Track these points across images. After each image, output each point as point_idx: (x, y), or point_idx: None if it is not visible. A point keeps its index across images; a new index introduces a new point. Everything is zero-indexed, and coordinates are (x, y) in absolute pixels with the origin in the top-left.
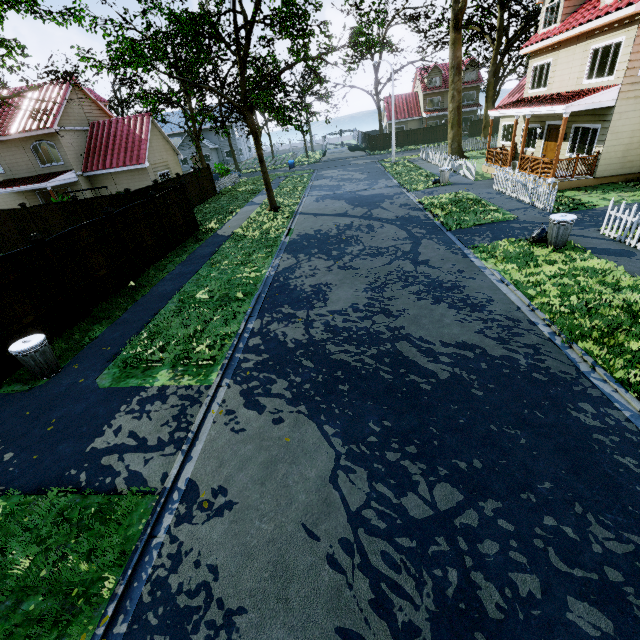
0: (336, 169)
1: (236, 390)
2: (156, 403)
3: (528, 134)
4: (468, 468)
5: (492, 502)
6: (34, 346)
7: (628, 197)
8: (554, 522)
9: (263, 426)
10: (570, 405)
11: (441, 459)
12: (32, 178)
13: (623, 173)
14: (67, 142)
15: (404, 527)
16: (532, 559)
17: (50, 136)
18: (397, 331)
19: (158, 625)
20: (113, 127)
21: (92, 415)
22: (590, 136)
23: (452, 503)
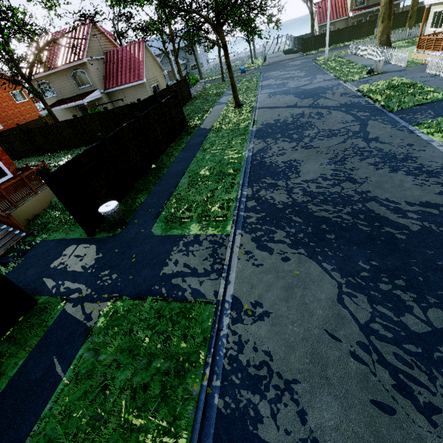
0: (278, 70)
1: (248, 237)
2: (195, 245)
3: None
4: None
5: None
6: (113, 209)
7: None
8: None
9: (275, 262)
10: None
11: (428, 291)
12: (74, 97)
13: None
14: (92, 69)
15: (408, 337)
16: None
17: (82, 65)
18: (364, 194)
19: (240, 384)
20: (120, 54)
21: (156, 252)
22: None
23: None
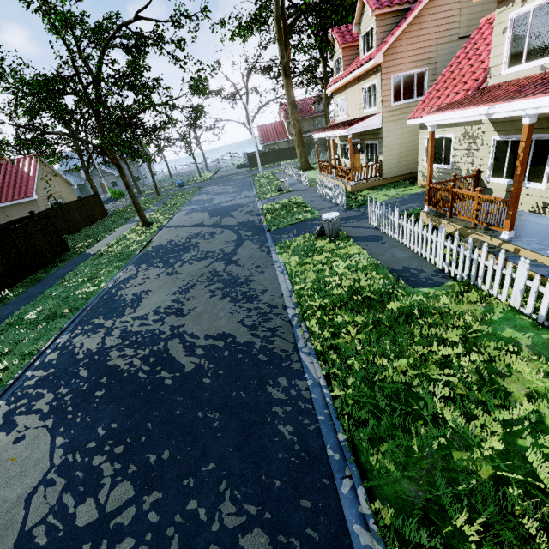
0: (217, 185)
1: (2, 411)
2: None
3: (344, 149)
4: (155, 461)
5: (155, 494)
6: None
7: (401, 192)
8: (195, 505)
9: (1, 448)
10: (271, 381)
11: (138, 455)
12: None
13: (402, 174)
14: None
15: (62, 539)
16: None
17: None
18: (177, 329)
19: None
20: (3, 168)
21: None
22: (375, 149)
23: (120, 502)
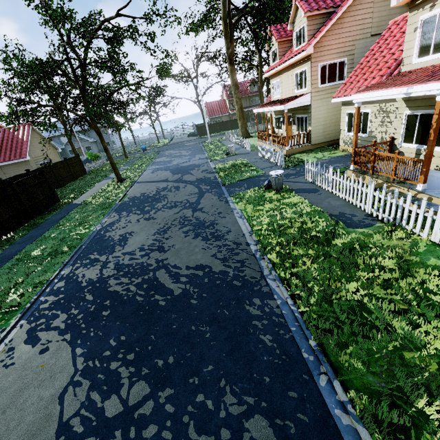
0: (174, 149)
1: (25, 329)
2: None
3: (278, 121)
4: (163, 365)
5: (168, 390)
6: None
7: (327, 155)
8: (203, 398)
9: (30, 357)
10: (247, 301)
11: (148, 361)
12: None
13: (326, 141)
14: None
15: (96, 427)
16: (176, 434)
17: None
18: (161, 262)
19: None
20: (1, 134)
21: None
22: (304, 121)
23: (140, 397)
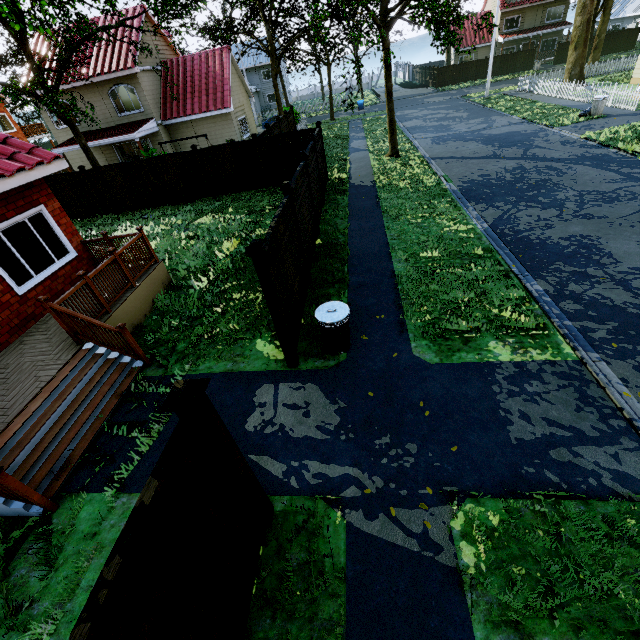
0: (415, 108)
1: (625, 367)
2: (533, 383)
3: None
4: None
5: None
6: (347, 316)
7: None
8: None
9: None
10: None
11: None
12: (113, 129)
13: None
14: (146, 85)
15: None
16: None
17: (129, 78)
18: None
19: None
20: (189, 65)
21: (464, 397)
22: None
23: None
